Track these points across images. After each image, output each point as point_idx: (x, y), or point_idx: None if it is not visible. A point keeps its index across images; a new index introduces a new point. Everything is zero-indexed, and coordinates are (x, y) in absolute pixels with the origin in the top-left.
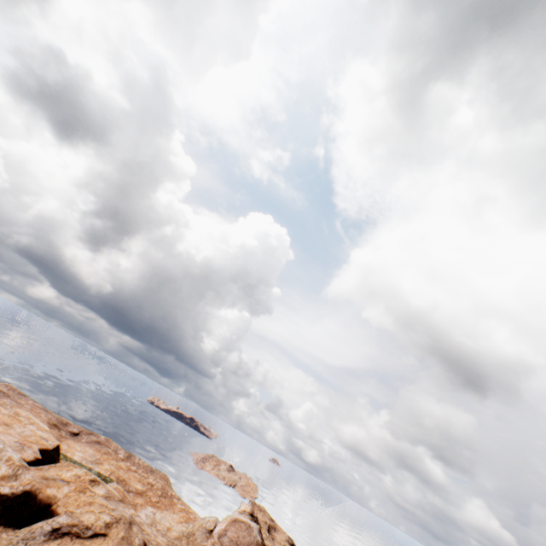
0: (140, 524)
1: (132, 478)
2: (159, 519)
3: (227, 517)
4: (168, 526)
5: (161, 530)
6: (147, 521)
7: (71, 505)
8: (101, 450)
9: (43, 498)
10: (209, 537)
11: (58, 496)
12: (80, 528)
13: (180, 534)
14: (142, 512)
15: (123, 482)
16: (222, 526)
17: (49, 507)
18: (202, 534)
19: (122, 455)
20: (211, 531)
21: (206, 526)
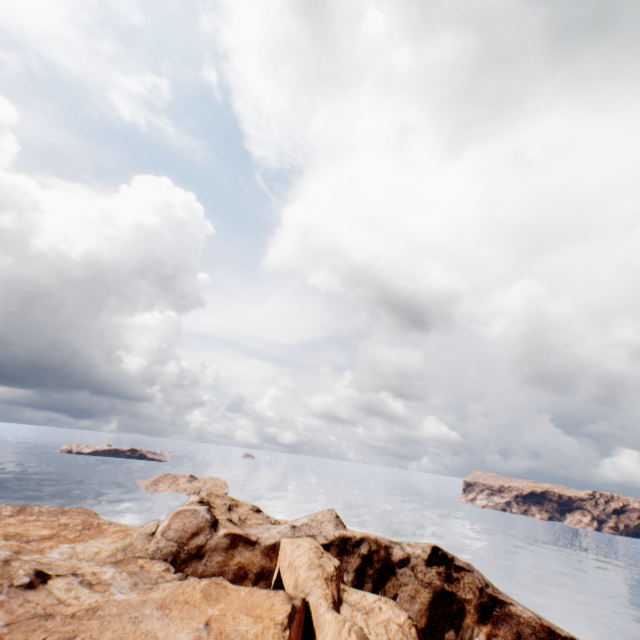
0: (48, 562)
1: (32, 528)
2: (83, 550)
3: (170, 514)
4: (96, 551)
5: (86, 557)
6: (63, 558)
7: None
8: None
9: None
10: (152, 539)
11: None
12: None
13: (114, 551)
14: (53, 553)
15: (16, 536)
16: (165, 524)
17: None
18: (143, 540)
19: (8, 512)
20: (153, 534)
21: (146, 532)
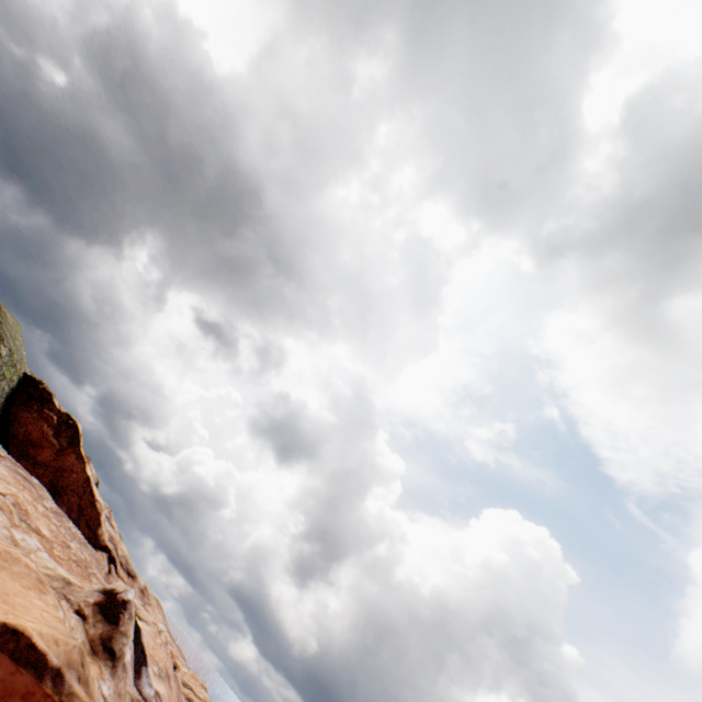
0: None
1: None
2: None
3: None
4: None
5: None
6: None
7: (186, 677)
8: None
9: (174, 661)
10: None
11: (181, 667)
12: (185, 682)
13: None
14: None
15: None
16: None
17: (175, 668)
18: None
19: None
20: None
21: None
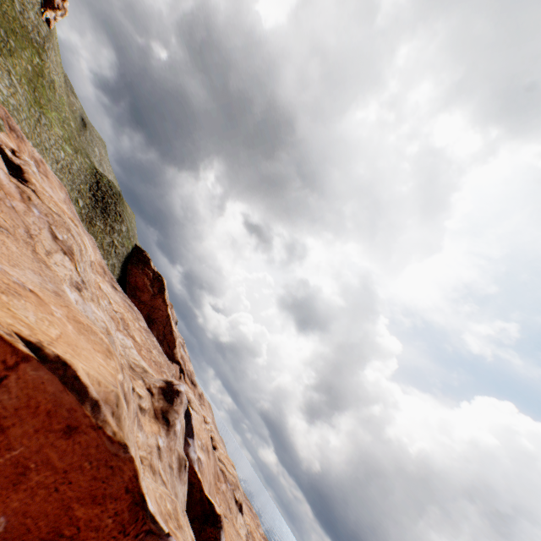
0: None
1: None
2: None
3: None
4: None
5: None
6: None
7: (221, 456)
8: (249, 512)
9: (215, 443)
10: None
11: (219, 449)
12: (221, 459)
13: None
14: None
15: (253, 537)
16: None
17: (215, 448)
18: None
19: (261, 531)
20: None
21: None
